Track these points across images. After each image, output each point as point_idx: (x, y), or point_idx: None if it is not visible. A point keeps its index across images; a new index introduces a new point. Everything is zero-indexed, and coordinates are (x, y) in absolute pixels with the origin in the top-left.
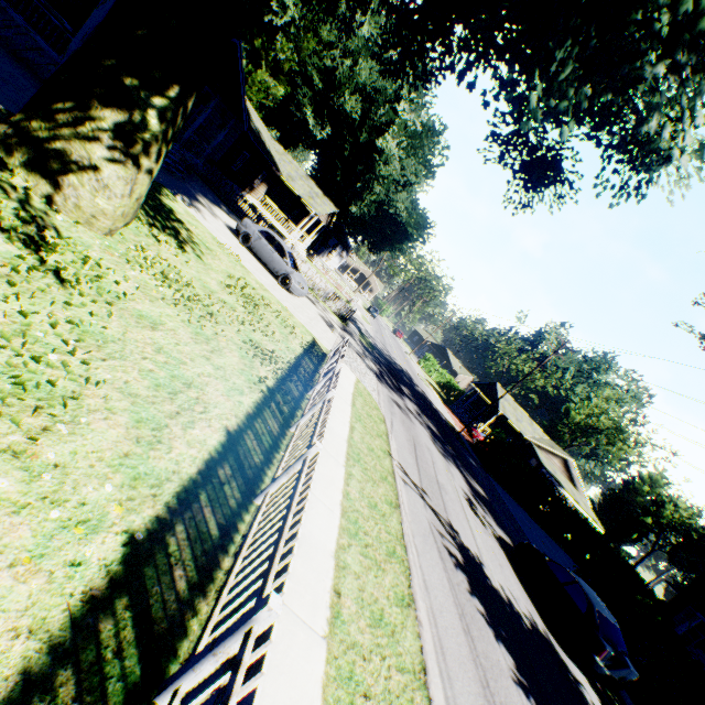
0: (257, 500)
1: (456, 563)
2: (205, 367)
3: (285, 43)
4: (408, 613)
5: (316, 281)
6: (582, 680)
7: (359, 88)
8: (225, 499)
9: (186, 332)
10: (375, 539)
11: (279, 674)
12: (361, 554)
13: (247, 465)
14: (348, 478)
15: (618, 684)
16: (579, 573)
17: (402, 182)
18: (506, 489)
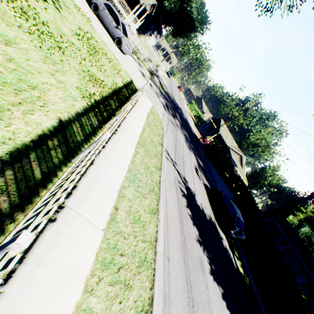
0: (73, 160)
1: (183, 194)
2: (49, 79)
3: None
4: (154, 216)
5: (139, 48)
6: (223, 237)
7: None
8: (50, 158)
9: (37, 54)
10: (144, 183)
11: (69, 250)
12: (135, 190)
13: (71, 141)
14: (136, 154)
15: (236, 240)
16: (234, 200)
17: None
18: (213, 165)
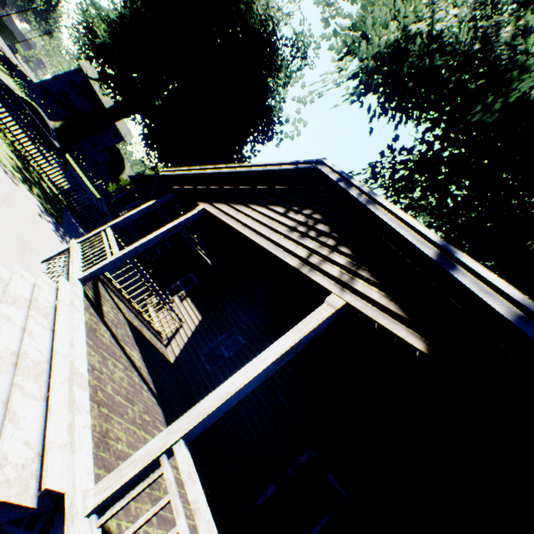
0: None
1: None
2: None
3: None
4: None
5: None
6: None
7: None
8: None
9: None
10: None
11: None
12: None
13: None
14: None
15: None
16: None
17: None
18: None
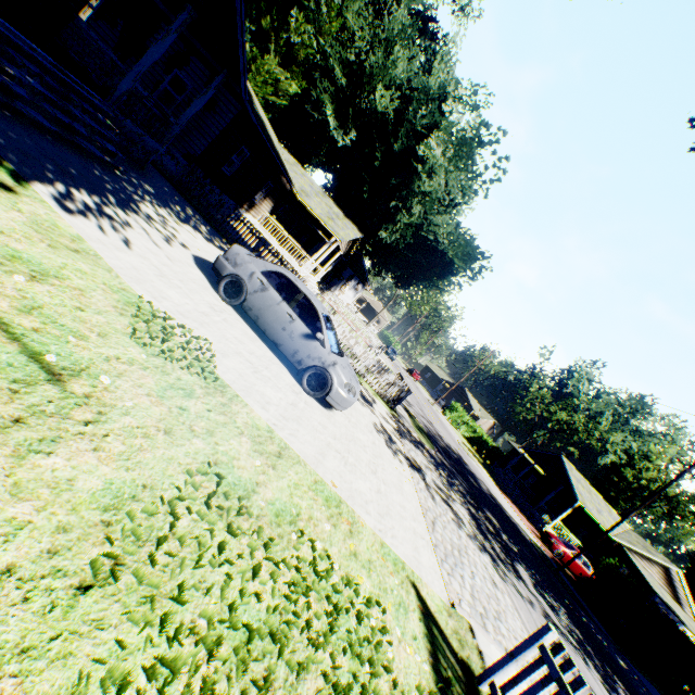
0: None
1: None
2: None
3: (302, 20)
4: None
5: (349, 343)
6: None
7: (391, 86)
8: None
9: None
10: None
11: None
12: None
13: None
14: None
15: None
16: None
17: (447, 200)
18: (643, 671)
